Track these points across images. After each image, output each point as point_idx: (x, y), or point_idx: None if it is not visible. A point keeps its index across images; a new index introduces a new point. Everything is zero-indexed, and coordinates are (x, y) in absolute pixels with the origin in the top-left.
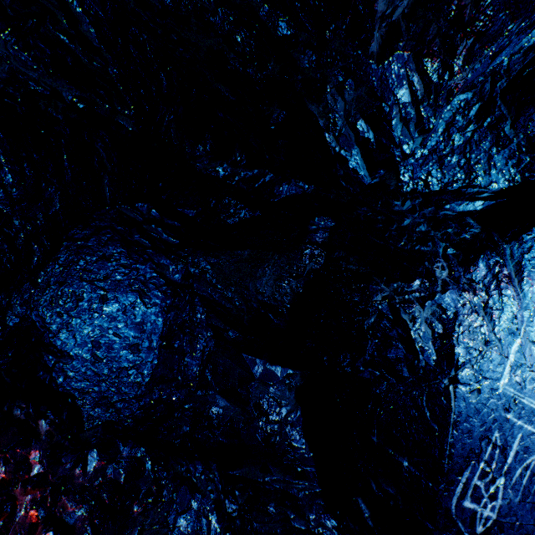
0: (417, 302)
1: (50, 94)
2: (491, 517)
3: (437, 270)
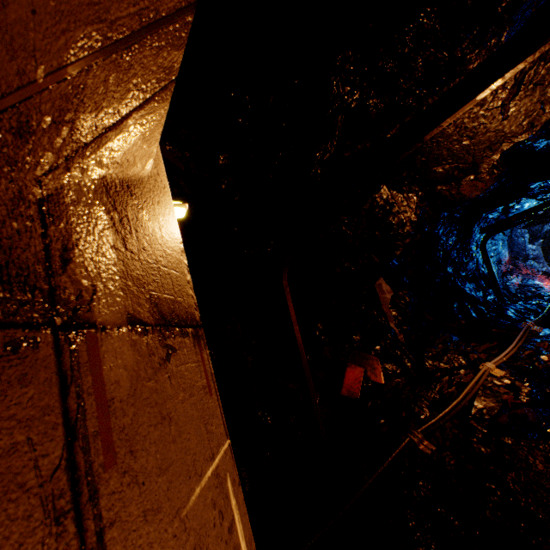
0: None
1: None
2: None
3: None
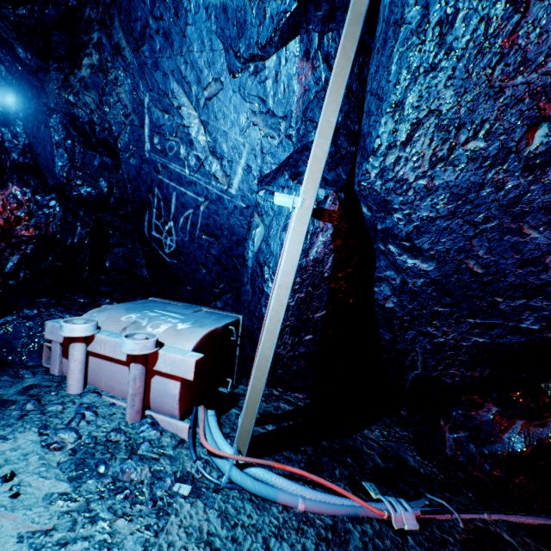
0: (81, 90)
1: None
2: (173, 246)
3: (86, 58)
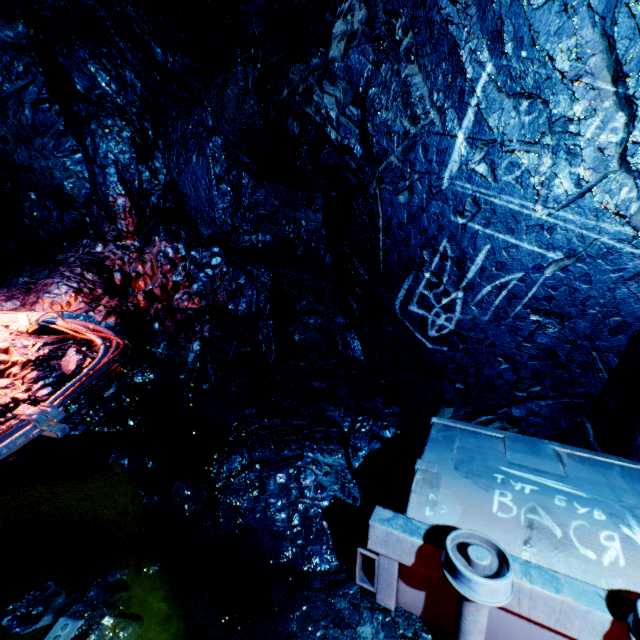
0: (317, 86)
1: None
2: (447, 327)
3: (339, 21)
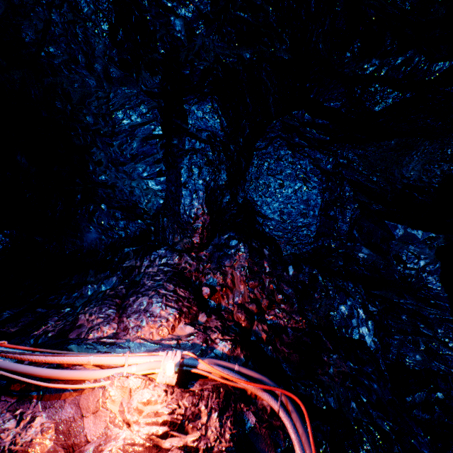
0: None
1: (237, 60)
2: None
3: None
